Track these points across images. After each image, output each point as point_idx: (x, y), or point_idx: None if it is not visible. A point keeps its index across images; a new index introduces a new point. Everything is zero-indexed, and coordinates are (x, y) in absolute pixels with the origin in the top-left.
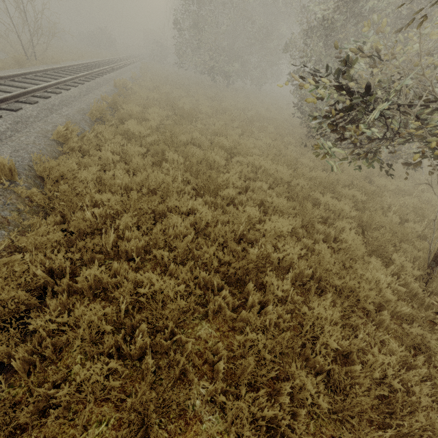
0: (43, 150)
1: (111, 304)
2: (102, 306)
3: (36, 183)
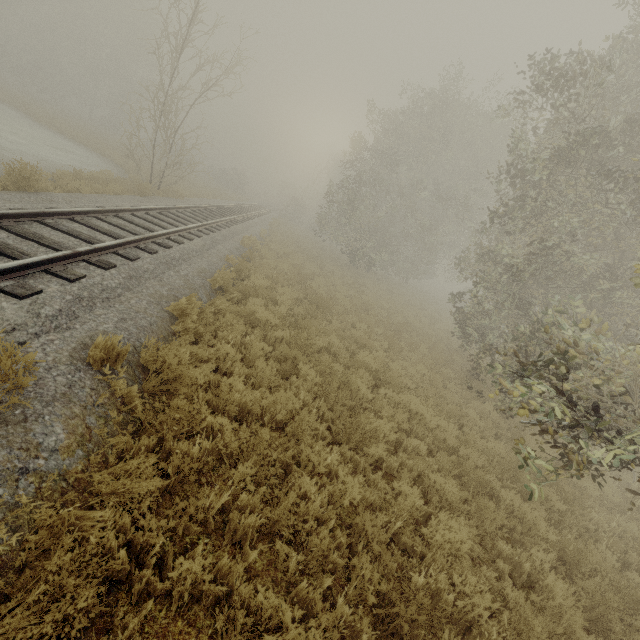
0: (154, 324)
1: (198, 638)
2: (186, 638)
3: (135, 375)
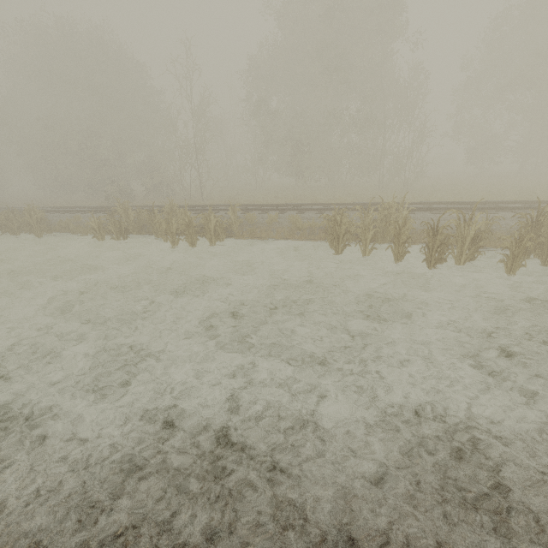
0: None
1: None
2: None
3: None
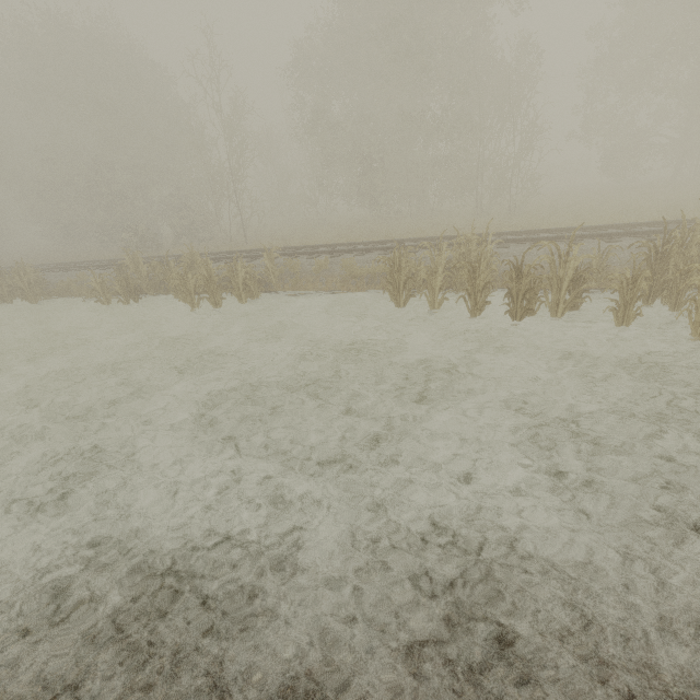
0: None
1: None
2: None
3: None
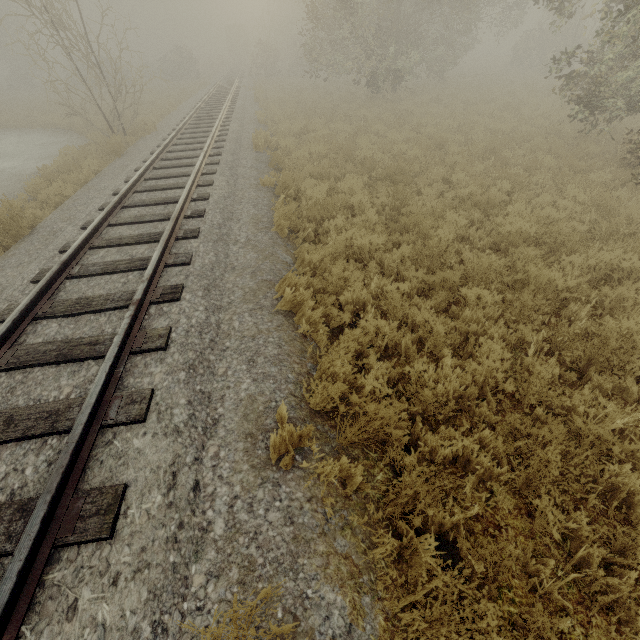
0: (281, 343)
1: None
2: None
3: (321, 432)
